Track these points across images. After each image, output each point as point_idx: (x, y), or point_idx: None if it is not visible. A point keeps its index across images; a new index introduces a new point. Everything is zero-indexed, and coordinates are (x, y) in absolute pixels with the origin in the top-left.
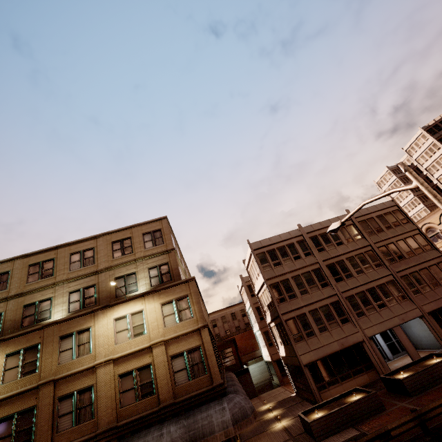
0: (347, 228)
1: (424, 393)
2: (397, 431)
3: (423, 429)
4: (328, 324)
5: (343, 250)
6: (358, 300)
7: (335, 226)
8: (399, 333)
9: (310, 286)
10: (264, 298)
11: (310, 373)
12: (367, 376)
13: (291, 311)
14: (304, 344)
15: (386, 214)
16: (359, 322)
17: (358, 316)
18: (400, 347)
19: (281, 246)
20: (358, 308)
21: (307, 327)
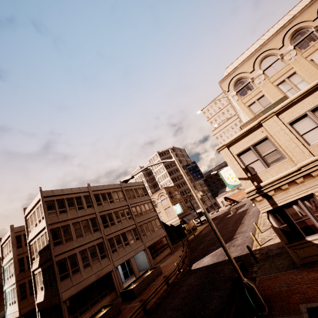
0: (118, 192)
1: (143, 293)
2: (132, 317)
3: (144, 311)
4: (92, 260)
5: (113, 206)
6: (115, 240)
7: (128, 178)
8: (133, 261)
9: (85, 231)
10: (38, 244)
11: (67, 308)
12: (109, 297)
13: (64, 252)
14: (68, 281)
15: (138, 188)
16: (112, 256)
17: (112, 252)
18: (130, 273)
19: (70, 198)
20: (114, 246)
21: (75, 265)
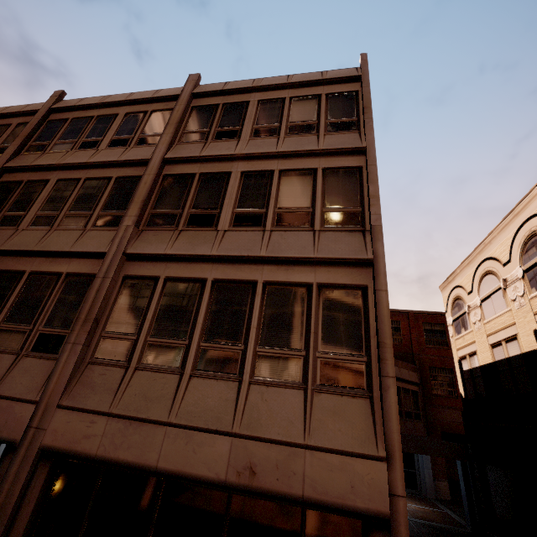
0: (151, 115)
1: None
2: None
3: None
4: None
5: (73, 157)
6: None
7: None
8: None
9: None
10: None
11: None
12: None
13: None
14: None
15: (299, 98)
16: None
17: None
18: None
19: None
20: None
21: None
